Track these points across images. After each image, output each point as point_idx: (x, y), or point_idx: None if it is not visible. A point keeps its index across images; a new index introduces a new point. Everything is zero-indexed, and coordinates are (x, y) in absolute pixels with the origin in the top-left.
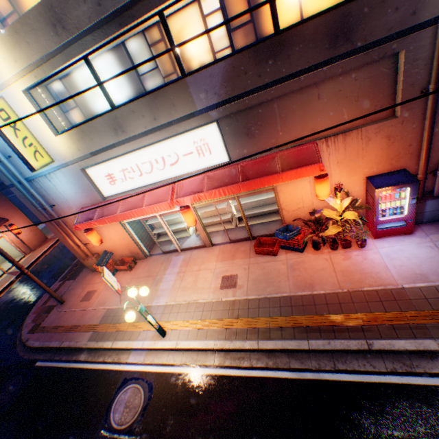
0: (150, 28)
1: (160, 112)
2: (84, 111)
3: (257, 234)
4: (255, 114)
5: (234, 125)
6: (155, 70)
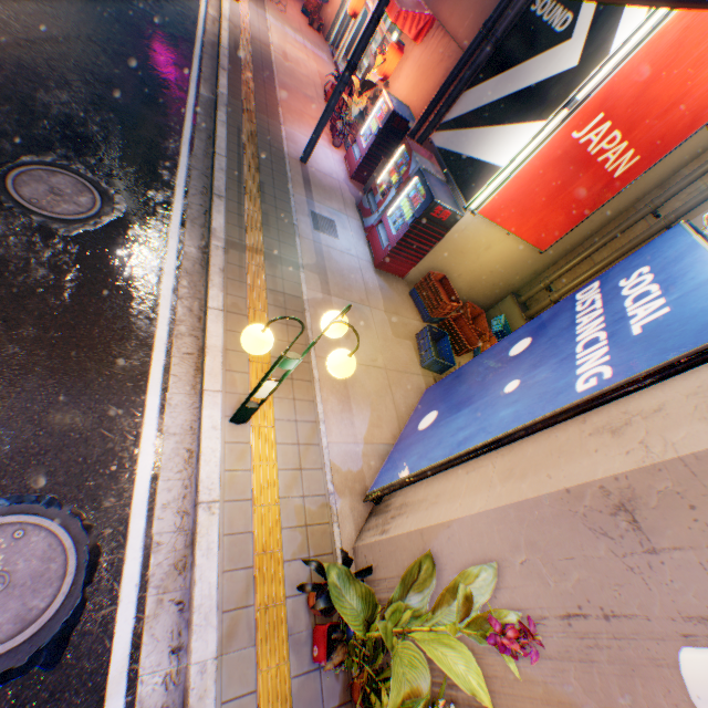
0: None
1: None
2: None
3: None
4: None
5: None
6: None
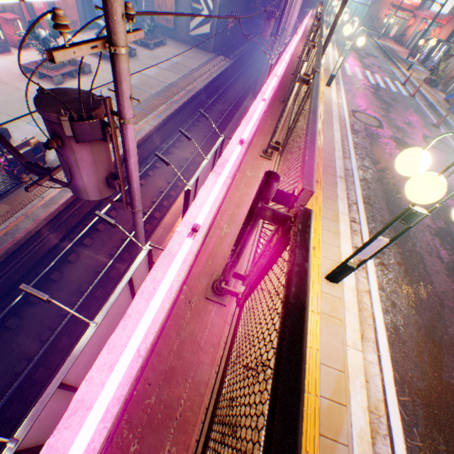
0: None
1: None
2: None
3: None
4: None
5: None
6: None
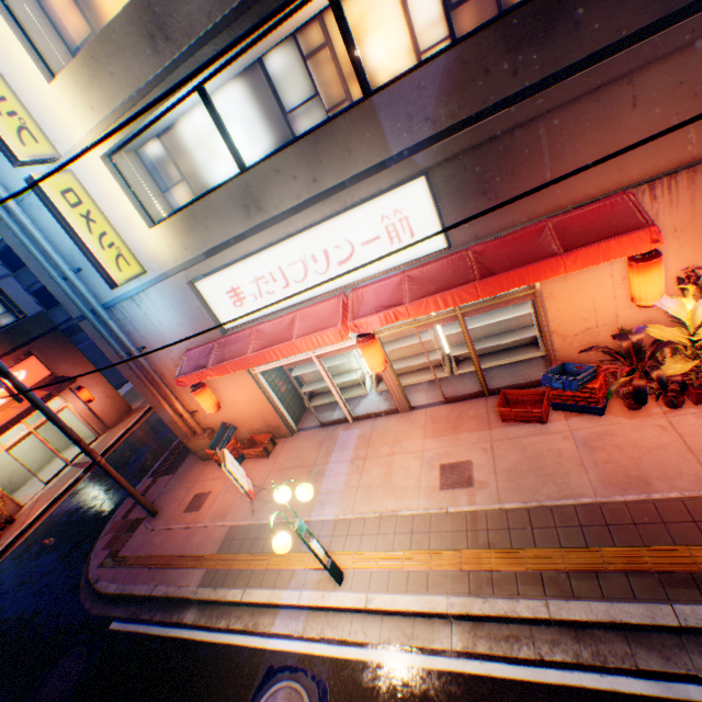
0: (306, 26)
1: (323, 166)
2: (194, 186)
3: (496, 386)
4: (500, 153)
5: (459, 177)
6: (312, 100)
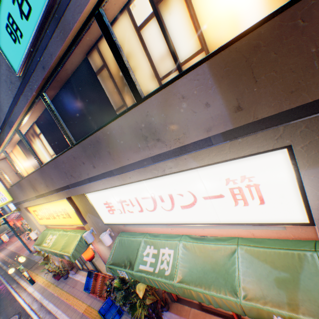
0: None
1: None
2: None
3: None
4: None
5: None
6: None
